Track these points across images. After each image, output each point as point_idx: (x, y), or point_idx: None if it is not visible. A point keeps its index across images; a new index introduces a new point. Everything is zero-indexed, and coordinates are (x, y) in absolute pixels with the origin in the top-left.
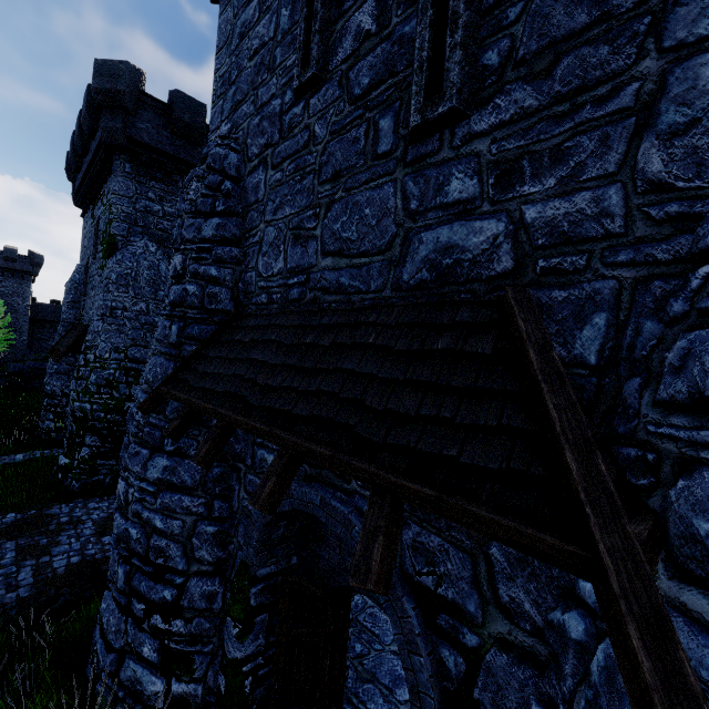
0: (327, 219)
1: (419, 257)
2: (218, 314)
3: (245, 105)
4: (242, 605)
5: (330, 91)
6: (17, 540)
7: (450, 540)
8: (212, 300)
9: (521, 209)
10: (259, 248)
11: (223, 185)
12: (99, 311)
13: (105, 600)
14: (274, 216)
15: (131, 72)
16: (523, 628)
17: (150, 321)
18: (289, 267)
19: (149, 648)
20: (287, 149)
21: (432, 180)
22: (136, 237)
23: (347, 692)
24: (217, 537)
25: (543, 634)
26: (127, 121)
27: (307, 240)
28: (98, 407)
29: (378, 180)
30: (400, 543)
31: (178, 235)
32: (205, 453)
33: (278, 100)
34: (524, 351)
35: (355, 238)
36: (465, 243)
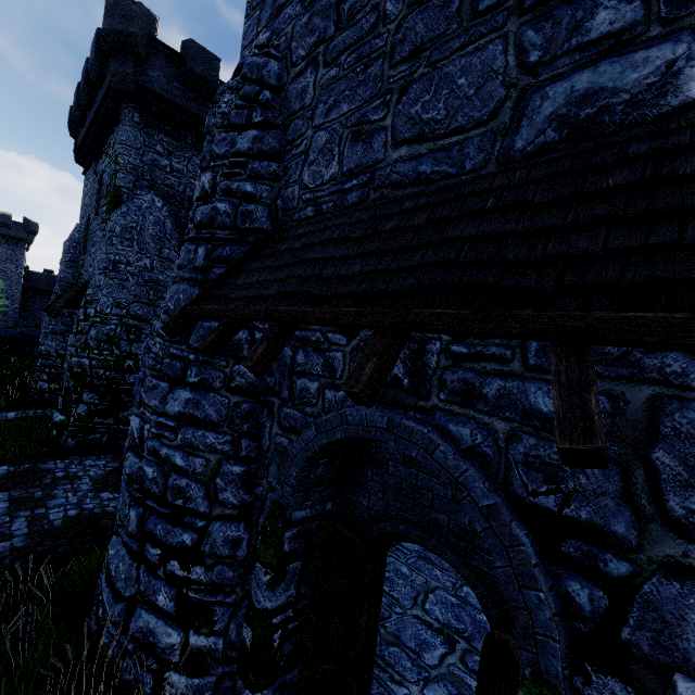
0: (401, 104)
1: (541, 116)
2: (253, 234)
3: (289, 7)
4: (274, 550)
5: None
6: (10, 491)
7: None
8: (245, 219)
9: None
10: (305, 158)
11: (261, 95)
12: (101, 265)
13: (113, 546)
14: (325, 118)
15: (144, 15)
16: None
17: (153, 279)
18: (346, 170)
19: (164, 597)
20: (346, 39)
21: (565, 19)
22: (142, 191)
23: None
24: (243, 479)
25: None
26: (138, 67)
27: (372, 135)
28: (97, 363)
29: (479, 40)
30: (504, 460)
31: (207, 151)
32: (260, 356)
33: None
34: None
35: (442, 117)
36: (618, 82)
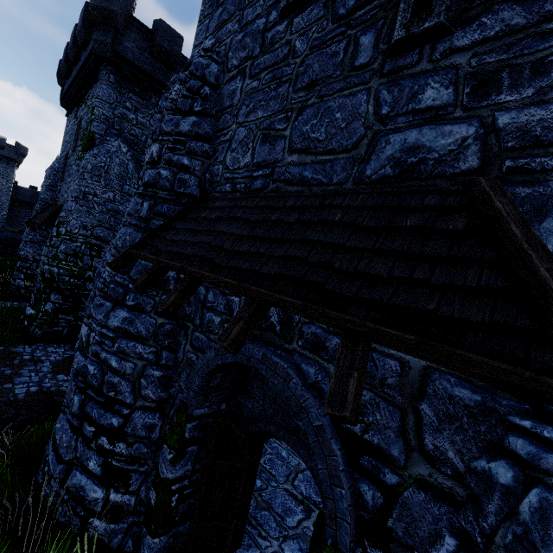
0: (297, 122)
1: (384, 155)
2: (185, 197)
3: (230, 24)
4: (178, 436)
5: (315, 11)
6: None
7: (382, 395)
8: (181, 185)
9: (494, 116)
10: (229, 145)
11: (202, 89)
12: (73, 194)
13: (60, 421)
14: (246, 118)
15: None
16: (444, 472)
17: (115, 209)
18: (256, 162)
19: (94, 463)
20: (266, 61)
21: (407, 88)
22: (112, 138)
23: (248, 516)
24: (162, 381)
25: (463, 478)
26: (116, 38)
27: (276, 139)
28: (64, 271)
29: (352, 88)
30: None
31: (158, 127)
32: (172, 302)
33: (263, 19)
34: (503, 227)
35: (322, 138)
36: (433, 144)
